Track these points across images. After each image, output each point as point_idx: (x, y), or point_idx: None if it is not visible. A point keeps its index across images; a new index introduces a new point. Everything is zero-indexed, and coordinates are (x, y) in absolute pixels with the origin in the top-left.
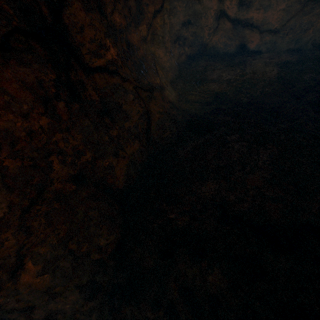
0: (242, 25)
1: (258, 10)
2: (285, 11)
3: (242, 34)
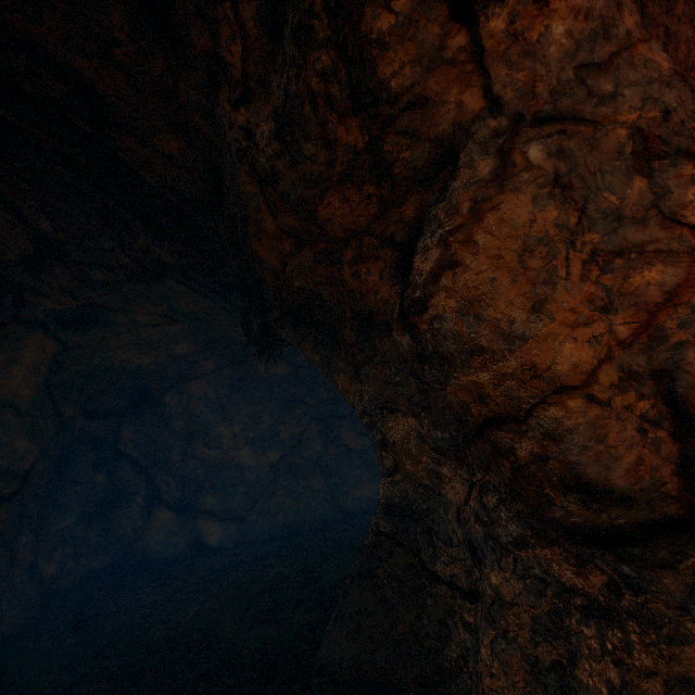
0: (193, 512)
1: (212, 494)
2: (247, 494)
3: (196, 525)
